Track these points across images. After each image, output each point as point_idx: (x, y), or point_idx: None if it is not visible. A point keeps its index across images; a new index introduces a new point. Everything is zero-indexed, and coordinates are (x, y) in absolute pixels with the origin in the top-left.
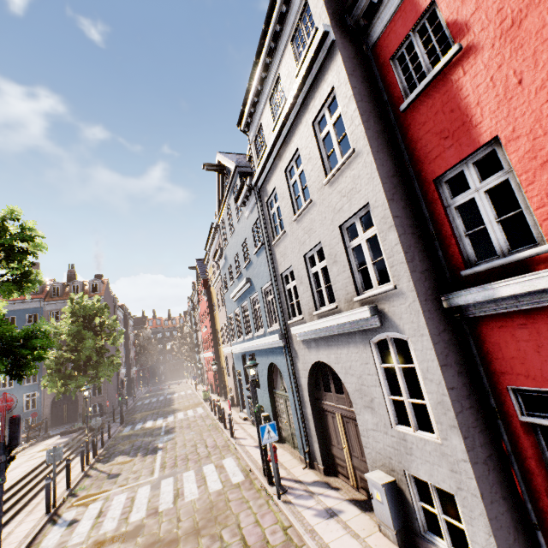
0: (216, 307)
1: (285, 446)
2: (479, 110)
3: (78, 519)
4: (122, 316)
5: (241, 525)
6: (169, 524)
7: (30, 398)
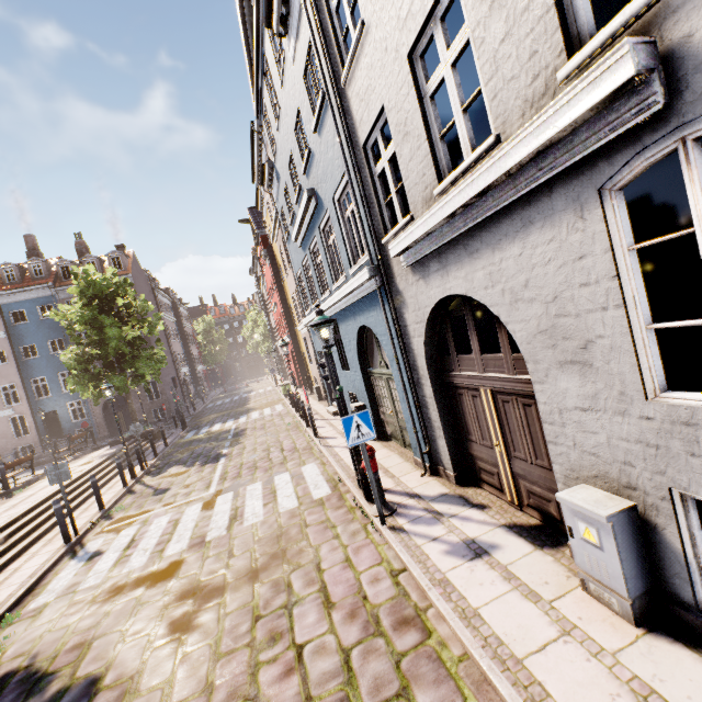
0: (283, 273)
1: (391, 445)
2: None
3: (102, 551)
4: (169, 303)
5: (322, 565)
6: (216, 561)
7: (75, 407)
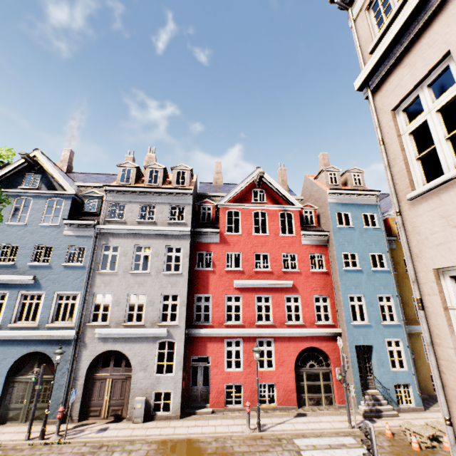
0: None
1: (11, 424)
2: (211, 286)
3: None
4: None
5: None
6: None
7: None
